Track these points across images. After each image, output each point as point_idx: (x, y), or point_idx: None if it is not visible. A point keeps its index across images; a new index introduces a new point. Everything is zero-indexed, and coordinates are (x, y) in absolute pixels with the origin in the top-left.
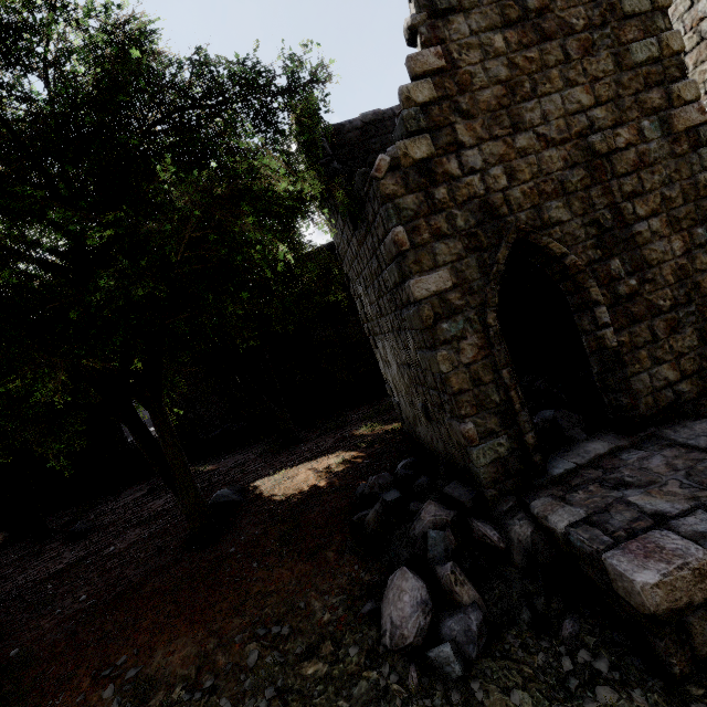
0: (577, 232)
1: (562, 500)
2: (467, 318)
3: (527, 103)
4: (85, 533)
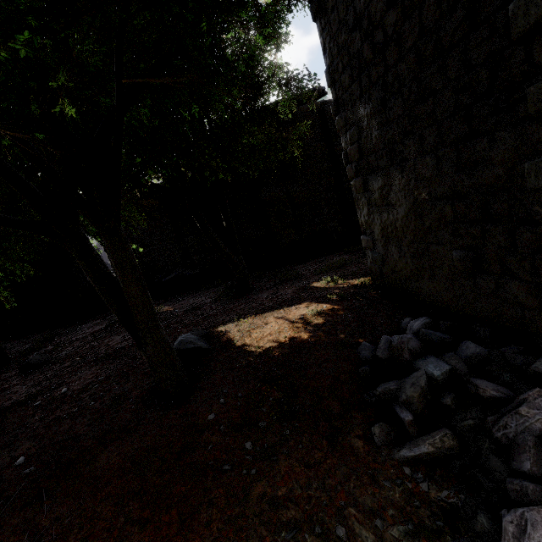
0: None
1: None
2: None
3: None
4: (41, 364)
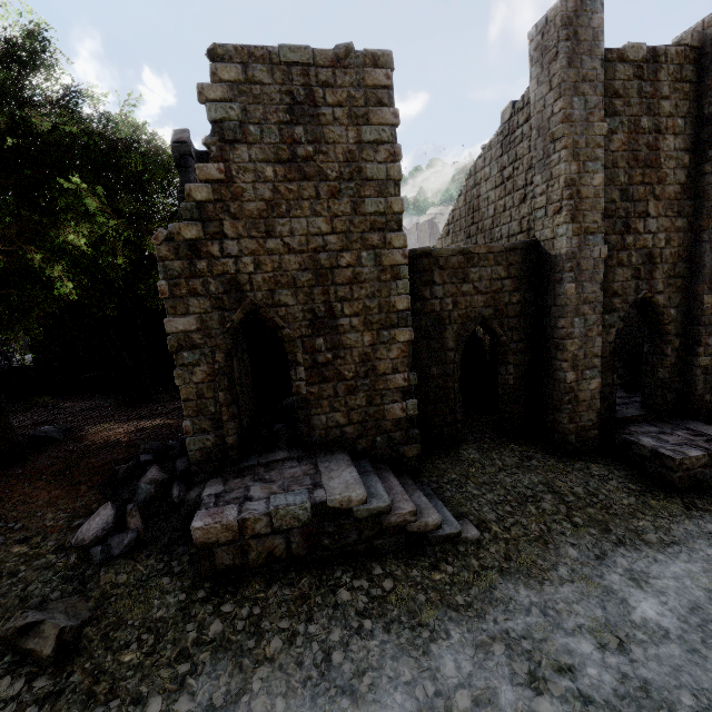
0: (297, 314)
1: (225, 481)
2: (203, 353)
3: (281, 219)
4: None
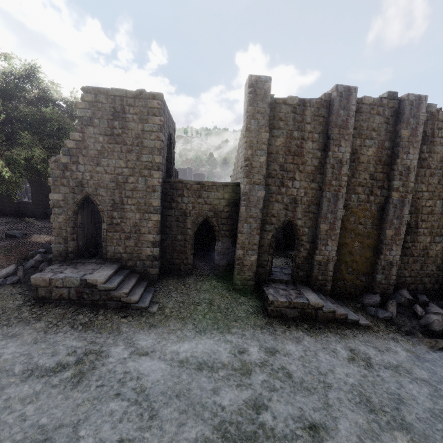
0: (106, 200)
1: (61, 265)
2: (64, 210)
3: (104, 159)
4: None
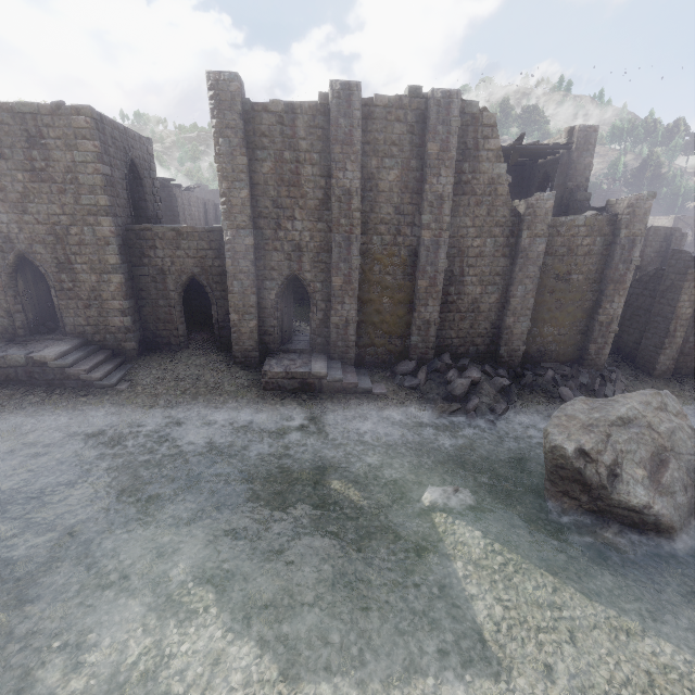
0: (48, 259)
1: (8, 343)
2: None
3: (31, 204)
4: None
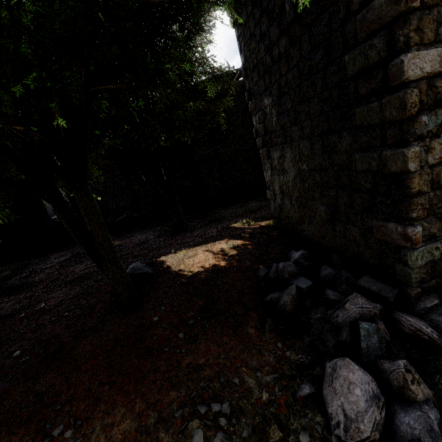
0: None
1: None
2: None
3: None
4: (19, 287)
